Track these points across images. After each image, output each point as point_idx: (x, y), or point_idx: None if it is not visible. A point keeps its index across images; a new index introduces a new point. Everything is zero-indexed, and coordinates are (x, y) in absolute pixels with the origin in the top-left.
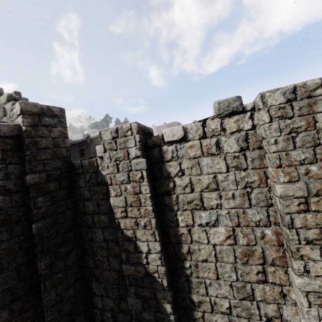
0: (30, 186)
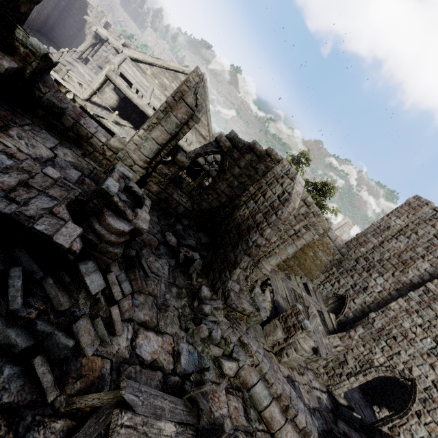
0: None
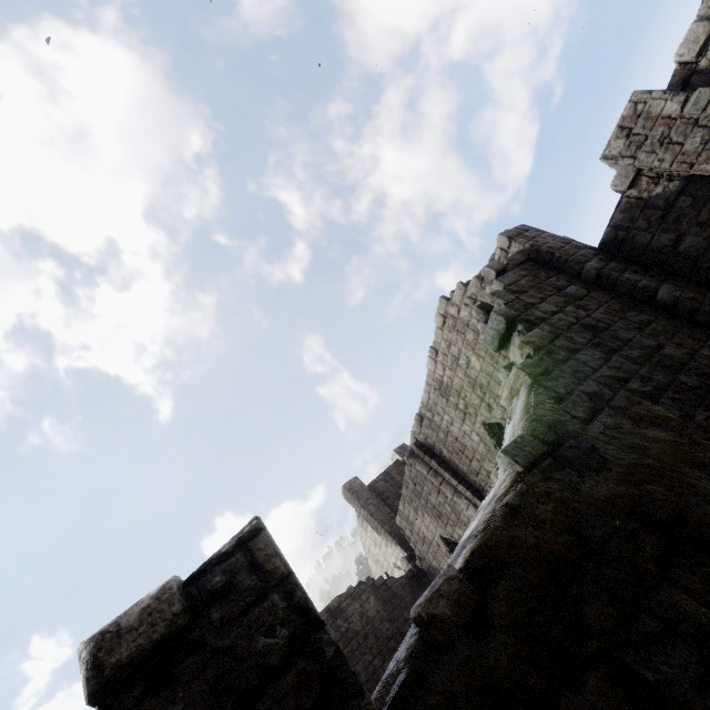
0: (600, 273)
